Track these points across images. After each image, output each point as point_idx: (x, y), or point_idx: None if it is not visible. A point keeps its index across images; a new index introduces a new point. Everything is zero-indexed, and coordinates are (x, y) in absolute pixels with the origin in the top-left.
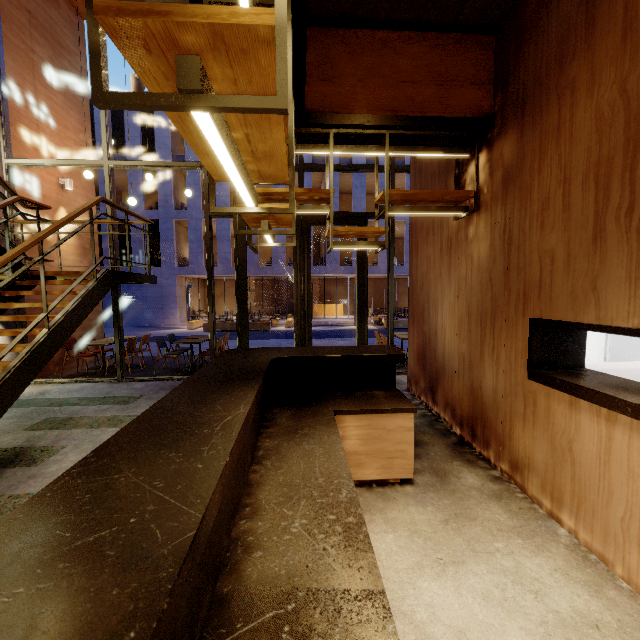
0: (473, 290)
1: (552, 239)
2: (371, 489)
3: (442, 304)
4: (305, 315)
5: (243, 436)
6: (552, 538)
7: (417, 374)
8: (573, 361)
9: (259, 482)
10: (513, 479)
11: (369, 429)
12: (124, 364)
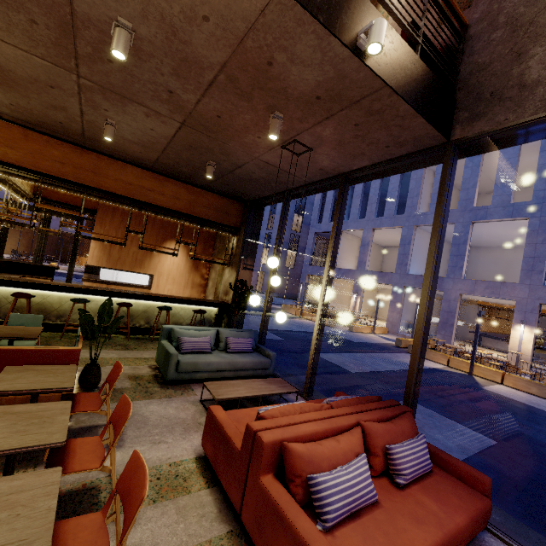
0: None
1: None
2: None
3: None
4: (40, 255)
5: None
6: None
7: None
8: (97, 273)
9: None
10: None
11: None
12: None
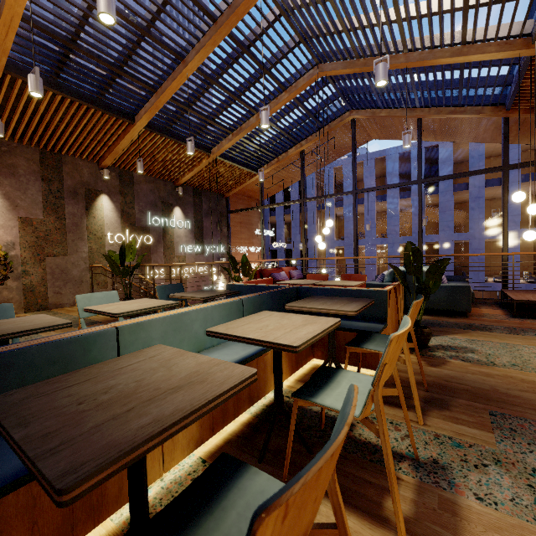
0: None
1: None
2: None
3: None
4: None
5: None
6: None
7: None
8: None
9: None
10: None
11: None
12: None
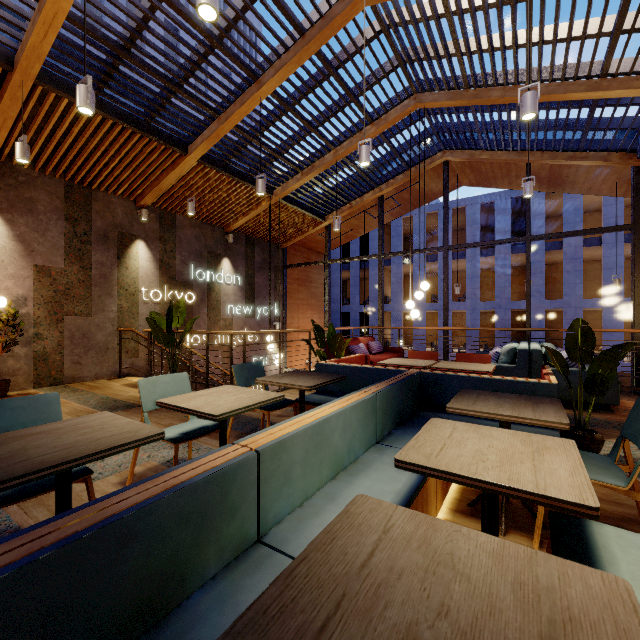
0: None
1: None
2: None
3: None
4: None
5: None
6: None
7: None
8: None
9: None
10: None
11: None
12: None
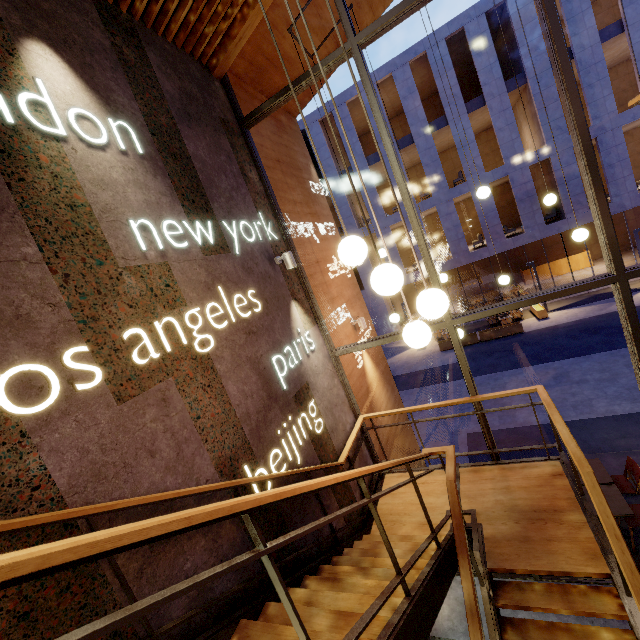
0: None
1: None
2: None
3: None
4: None
5: None
6: None
7: None
8: None
9: None
10: None
11: None
12: None
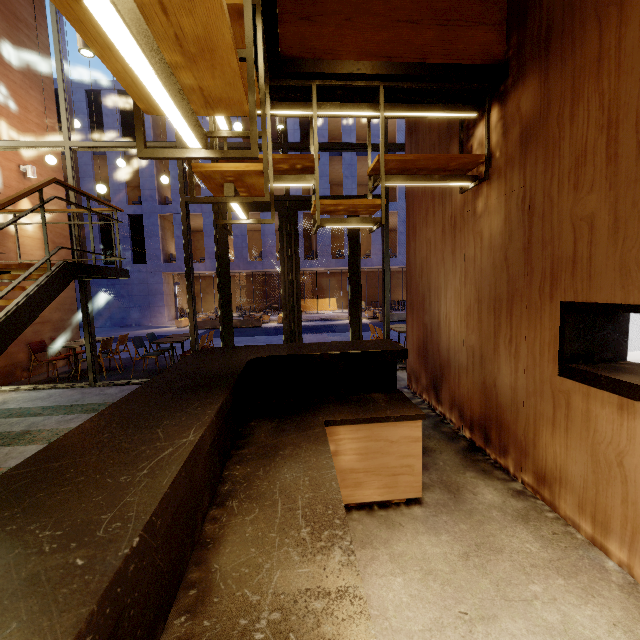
0: (484, 273)
1: (591, 202)
2: (372, 513)
3: (446, 291)
4: (294, 309)
5: (185, 480)
6: (600, 575)
7: (418, 370)
8: (613, 353)
9: (217, 539)
10: (539, 494)
11: (368, 441)
12: (97, 367)
